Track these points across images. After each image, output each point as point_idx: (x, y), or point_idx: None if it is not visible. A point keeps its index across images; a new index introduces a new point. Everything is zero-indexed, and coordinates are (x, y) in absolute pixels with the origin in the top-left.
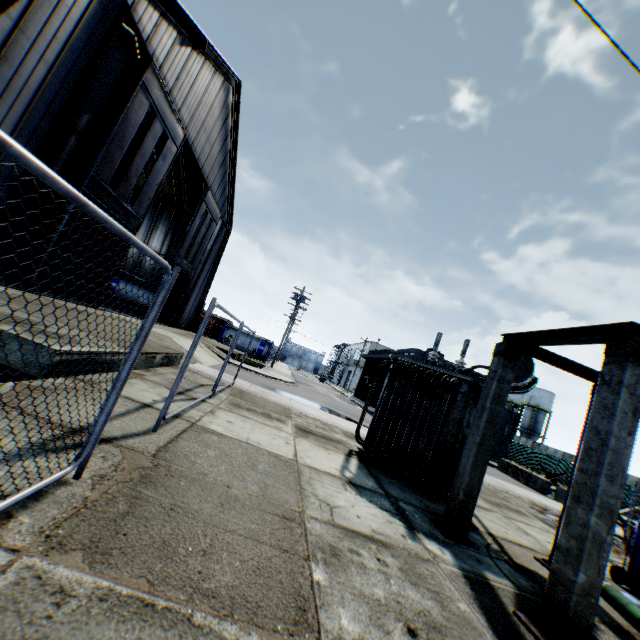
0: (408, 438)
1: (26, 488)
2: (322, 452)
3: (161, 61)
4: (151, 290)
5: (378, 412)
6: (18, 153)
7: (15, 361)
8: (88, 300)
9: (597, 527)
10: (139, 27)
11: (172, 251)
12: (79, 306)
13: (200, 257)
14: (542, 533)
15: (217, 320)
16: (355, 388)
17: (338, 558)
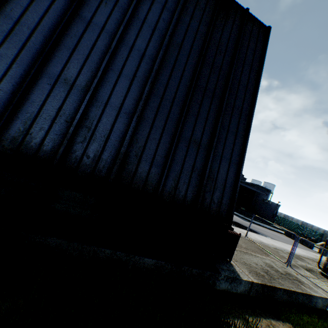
0: None
1: None
2: None
3: None
4: None
5: None
6: None
7: (319, 305)
8: None
9: None
10: None
11: None
12: None
13: None
14: None
15: None
16: None
17: None
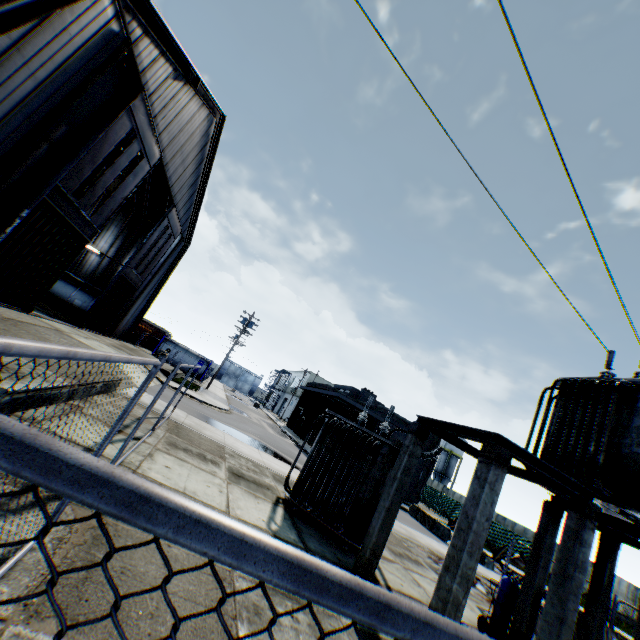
0: (332, 491)
1: (10, 560)
2: (252, 501)
3: (152, 90)
4: (89, 293)
5: (309, 464)
6: (112, 360)
7: None
8: (20, 303)
9: (458, 592)
10: (137, 60)
11: (121, 255)
12: (10, 311)
13: (151, 269)
14: (432, 584)
15: (155, 329)
16: (288, 417)
17: (260, 616)
